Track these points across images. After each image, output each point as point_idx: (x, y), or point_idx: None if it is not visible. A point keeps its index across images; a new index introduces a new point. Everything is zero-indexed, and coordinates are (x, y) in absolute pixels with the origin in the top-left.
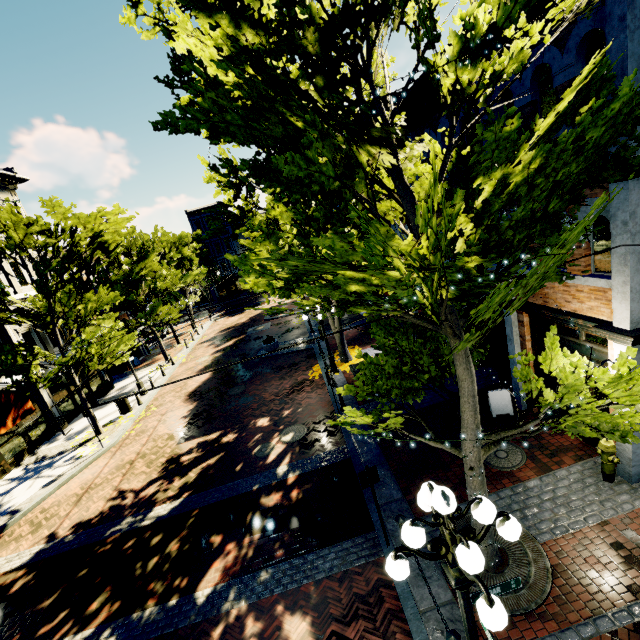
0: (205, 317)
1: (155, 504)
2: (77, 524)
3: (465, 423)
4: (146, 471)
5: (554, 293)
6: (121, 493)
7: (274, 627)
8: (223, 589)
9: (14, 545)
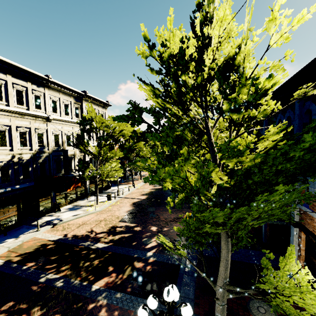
0: None
1: (99, 241)
2: (74, 235)
3: (220, 272)
4: (103, 227)
5: None
6: (92, 231)
7: None
8: (102, 290)
9: (55, 232)
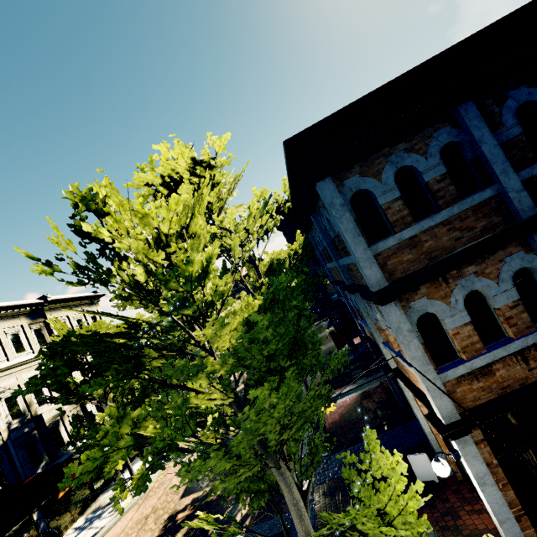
0: None
1: None
2: None
3: (297, 529)
4: (152, 528)
5: (408, 371)
6: None
7: None
8: None
9: None
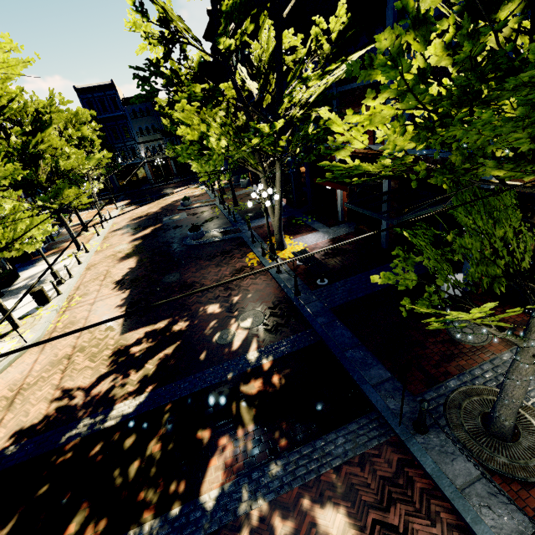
0: (109, 206)
1: (114, 401)
2: (17, 432)
3: None
4: (91, 366)
5: None
6: (66, 392)
7: (308, 524)
8: (232, 489)
9: None
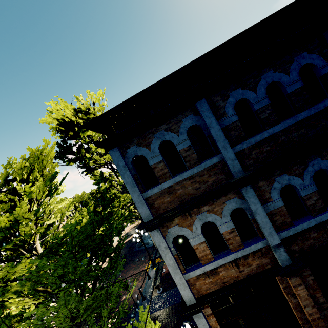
0: None
1: None
2: None
3: None
4: None
5: None
6: None
7: None
8: None
9: None
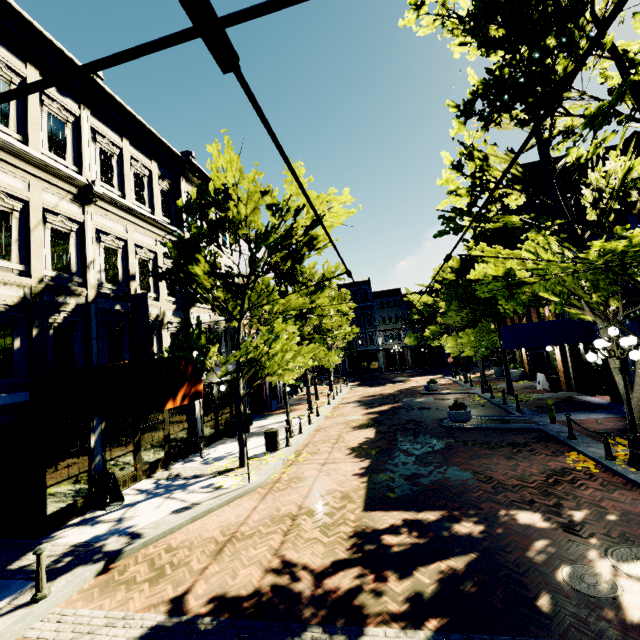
0: (338, 384)
1: (365, 618)
2: (218, 597)
3: None
4: (322, 539)
5: None
6: (287, 565)
7: None
8: None
9: (122, 593)
